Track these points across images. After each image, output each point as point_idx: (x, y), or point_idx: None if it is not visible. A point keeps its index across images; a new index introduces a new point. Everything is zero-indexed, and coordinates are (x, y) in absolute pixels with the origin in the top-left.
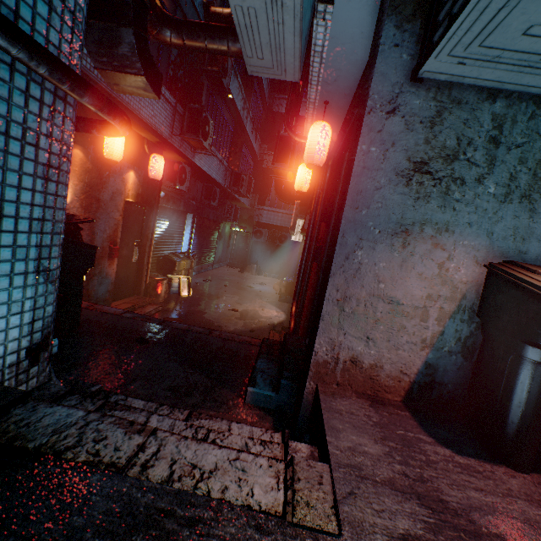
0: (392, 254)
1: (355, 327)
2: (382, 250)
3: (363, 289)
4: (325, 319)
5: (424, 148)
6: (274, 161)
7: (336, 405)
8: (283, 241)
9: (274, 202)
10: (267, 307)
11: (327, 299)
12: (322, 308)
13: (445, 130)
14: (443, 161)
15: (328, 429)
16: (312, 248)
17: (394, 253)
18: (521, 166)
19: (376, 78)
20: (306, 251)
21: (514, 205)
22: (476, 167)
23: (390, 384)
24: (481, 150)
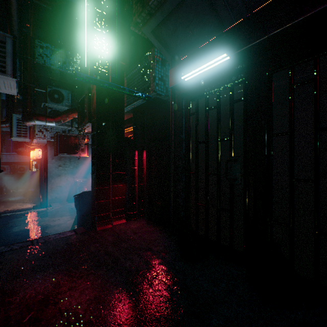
0: (59, 179)
1: (55, 192)
2: (57, 179)
3: (55, 186)
4: (49, 192)
5: (60, 163)
6: (18, 147)
7: (54, 204)
8: (22, 170)
9: (9, 149)
10: (25, 204)
11: (49, 189)
12: (48, 191)
13: (62, 160)
14: (63, 164)
15: (52, 205)
16: (43, 177)
17: (59, 179)
18: (75, 163)
19: (49, 154)
20: (41, 179)
21: (75, 169)
22: (68, 165)
23: (64, 199)
24: (69, 162)
